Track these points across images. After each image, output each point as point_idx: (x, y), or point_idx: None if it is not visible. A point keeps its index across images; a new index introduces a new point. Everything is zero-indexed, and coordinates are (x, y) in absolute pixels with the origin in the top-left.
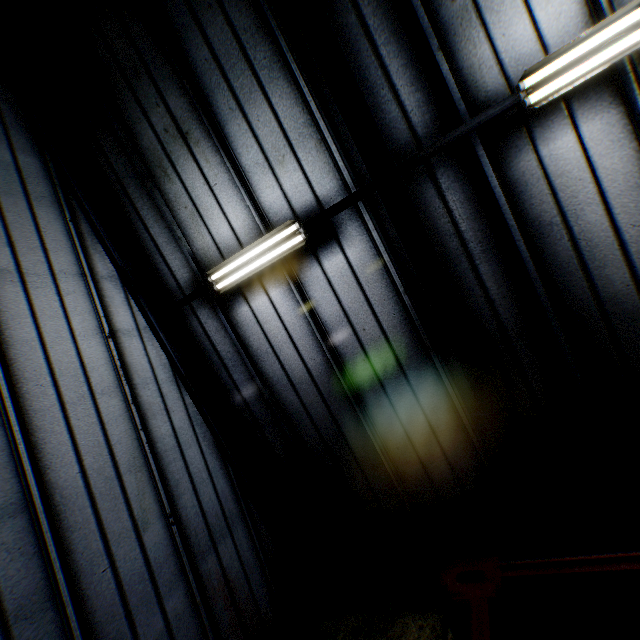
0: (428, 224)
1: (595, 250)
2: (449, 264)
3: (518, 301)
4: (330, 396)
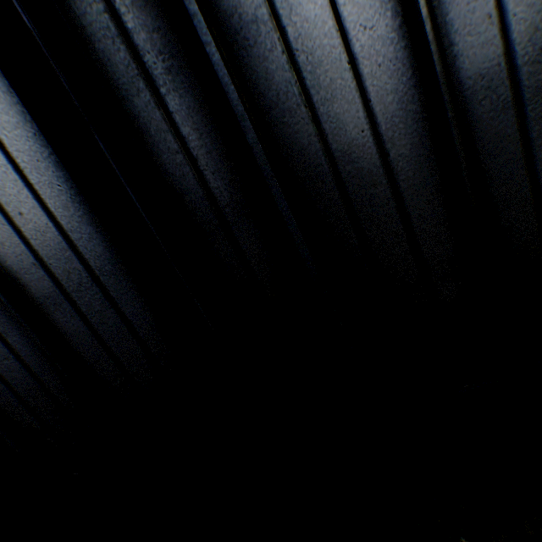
0: (74, 14)
1: (320, 71)
2: (122, 94)
3: (230, 159)
4: (2, 323)
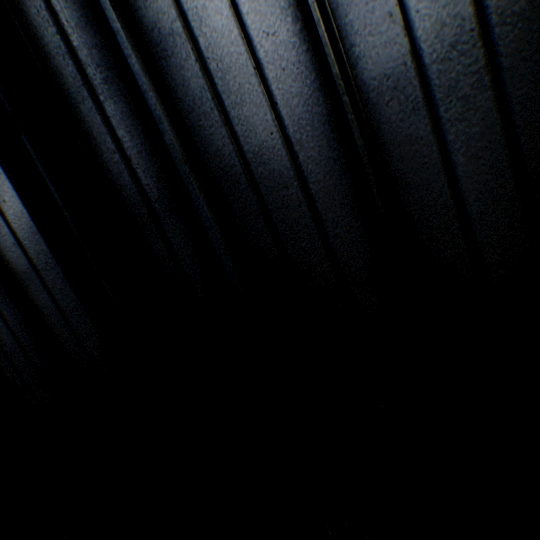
0: (36, 37)
1: (230, 77)
2: (72, 102)
3: (157, 158)
4: None
